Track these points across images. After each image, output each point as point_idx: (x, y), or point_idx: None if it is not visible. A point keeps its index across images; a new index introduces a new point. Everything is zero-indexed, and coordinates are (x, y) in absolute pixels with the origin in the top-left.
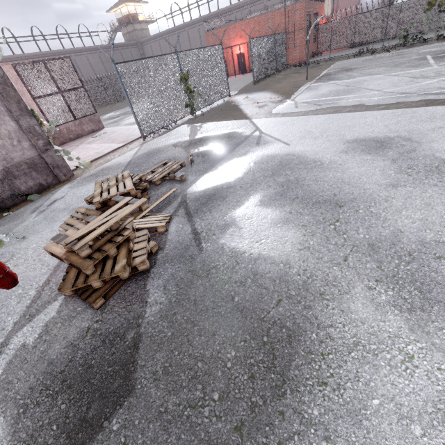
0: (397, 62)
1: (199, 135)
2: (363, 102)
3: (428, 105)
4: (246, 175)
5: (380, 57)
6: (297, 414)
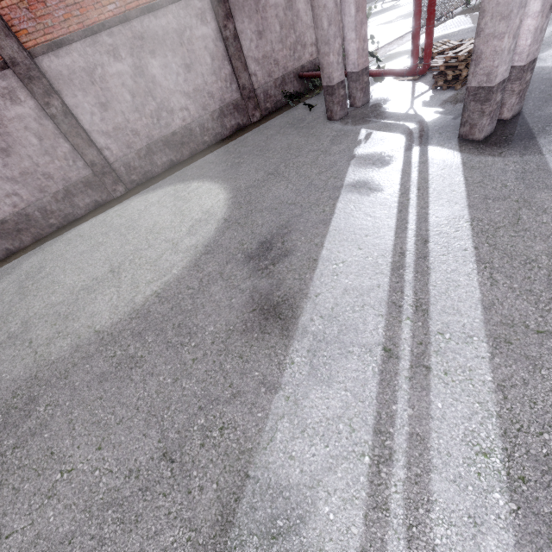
0: None
1: None
2: None
3: None
4: (547, 38)
5: None
6: None
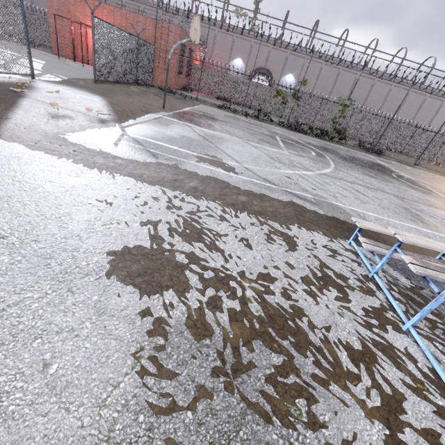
0: (254, 131)
1: None
2: (218, 176)
3: (299, 219)
4: None
5: (240, 119)
6: None
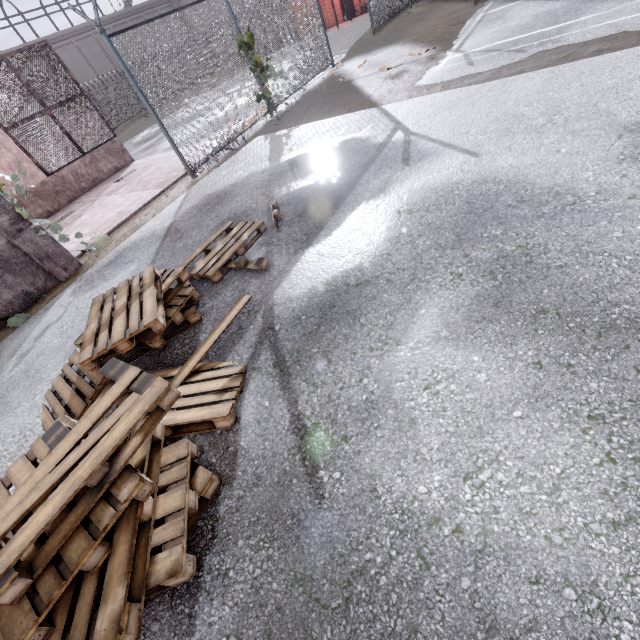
0: None
1: (287, 156)
2: (625, 25)
3: None
4: (395, 246)
5: None
6: None
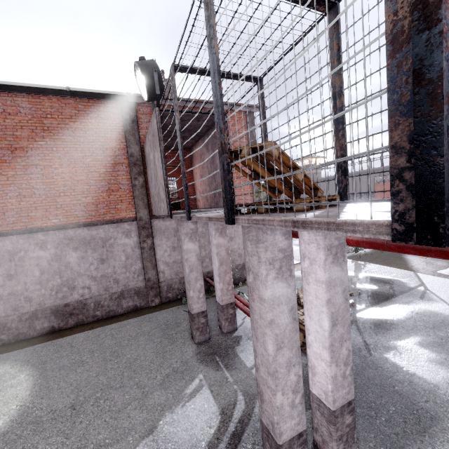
0: None
1: (364, 274)
2: None
3: None
4: (408, 320)
5: None
6: (431, 445)
